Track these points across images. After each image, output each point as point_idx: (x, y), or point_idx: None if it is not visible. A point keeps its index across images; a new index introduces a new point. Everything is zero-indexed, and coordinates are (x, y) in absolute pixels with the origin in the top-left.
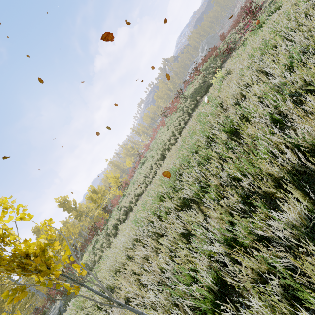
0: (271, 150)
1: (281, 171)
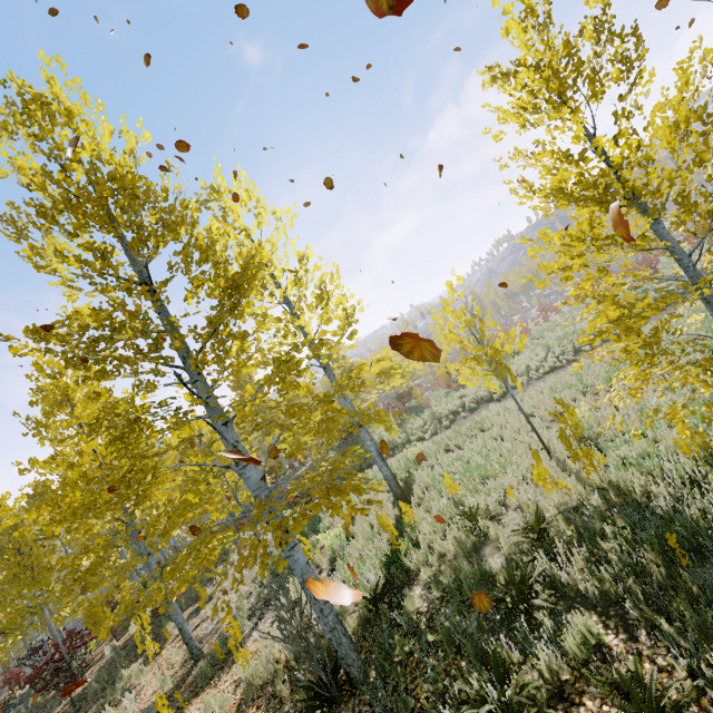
0: None
1: None
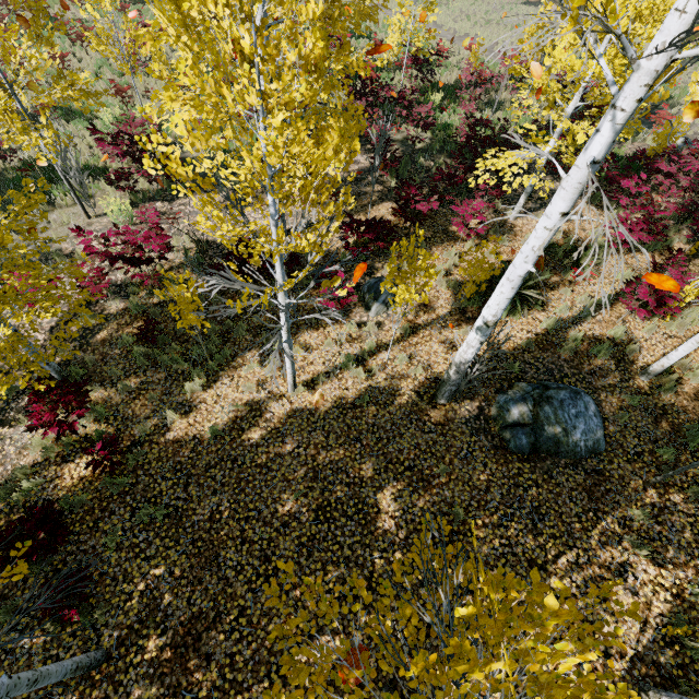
0: None
1: None
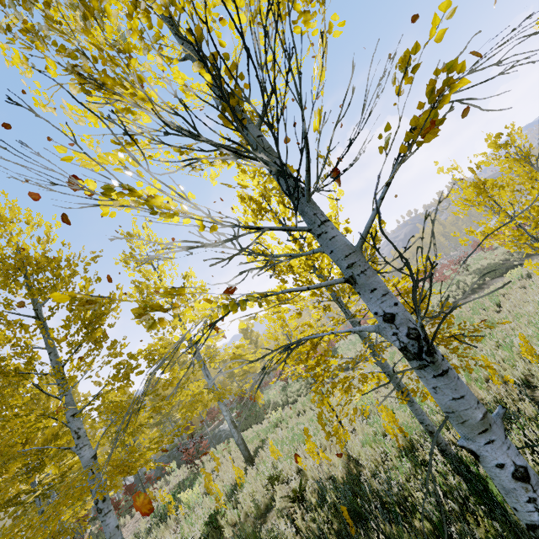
0: (497, 337)
1: (492, 343)
